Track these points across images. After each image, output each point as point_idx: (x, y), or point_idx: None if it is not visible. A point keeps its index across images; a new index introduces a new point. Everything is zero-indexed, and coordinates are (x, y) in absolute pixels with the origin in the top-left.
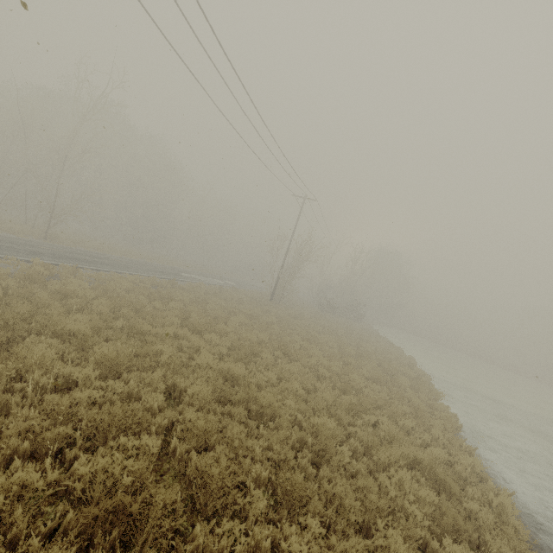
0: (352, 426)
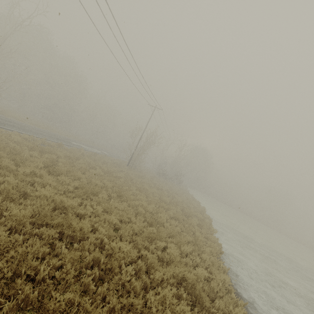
0: (147, 249)
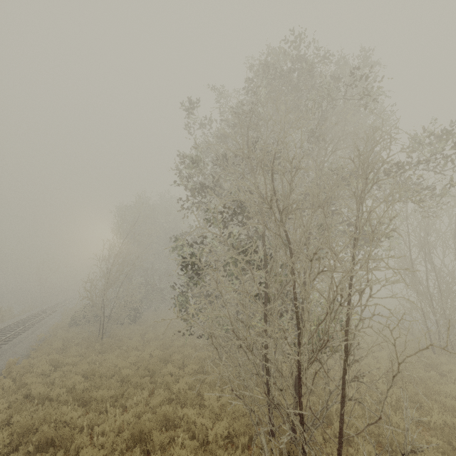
0: None
